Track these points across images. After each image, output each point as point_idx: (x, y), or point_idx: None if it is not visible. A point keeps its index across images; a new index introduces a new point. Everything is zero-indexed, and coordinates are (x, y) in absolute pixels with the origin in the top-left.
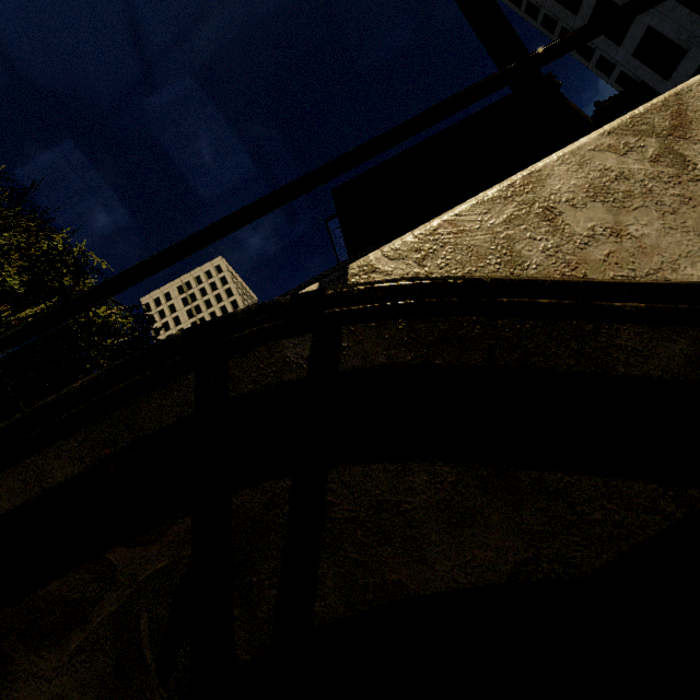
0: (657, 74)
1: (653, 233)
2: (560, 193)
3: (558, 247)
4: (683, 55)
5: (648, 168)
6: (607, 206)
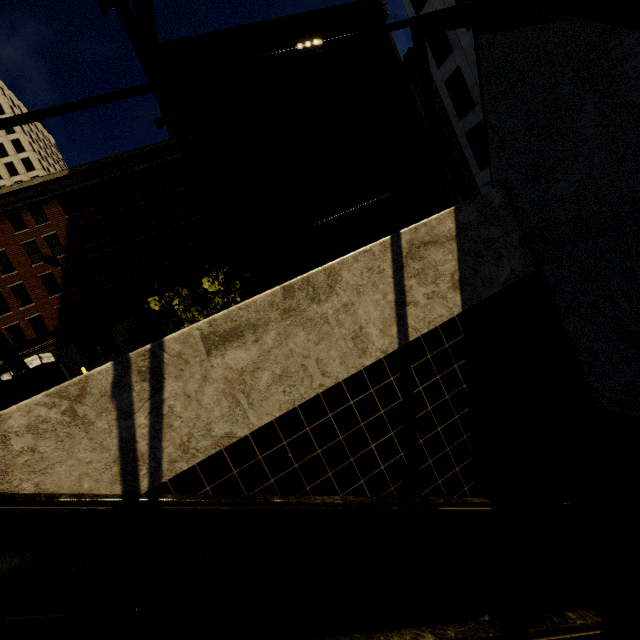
0: (434, 60)
1: (50, 451)
2: (14, 427)
3: (4, 457)
4: (451, 51)
5: (59, 417)
6: (34, 436)
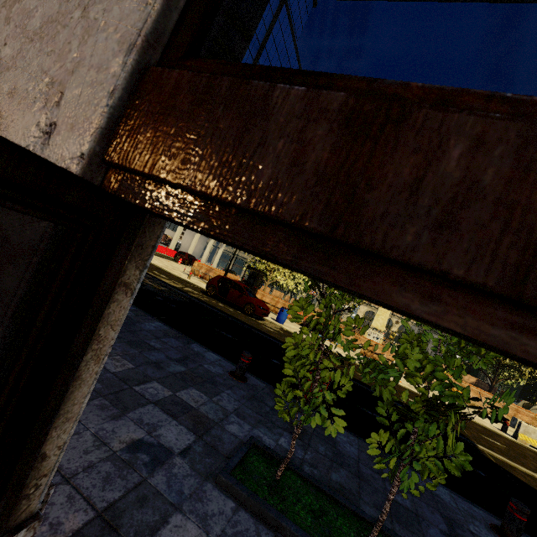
0: None
1: None
2: None
3: None
4: None
5: None
6: None
